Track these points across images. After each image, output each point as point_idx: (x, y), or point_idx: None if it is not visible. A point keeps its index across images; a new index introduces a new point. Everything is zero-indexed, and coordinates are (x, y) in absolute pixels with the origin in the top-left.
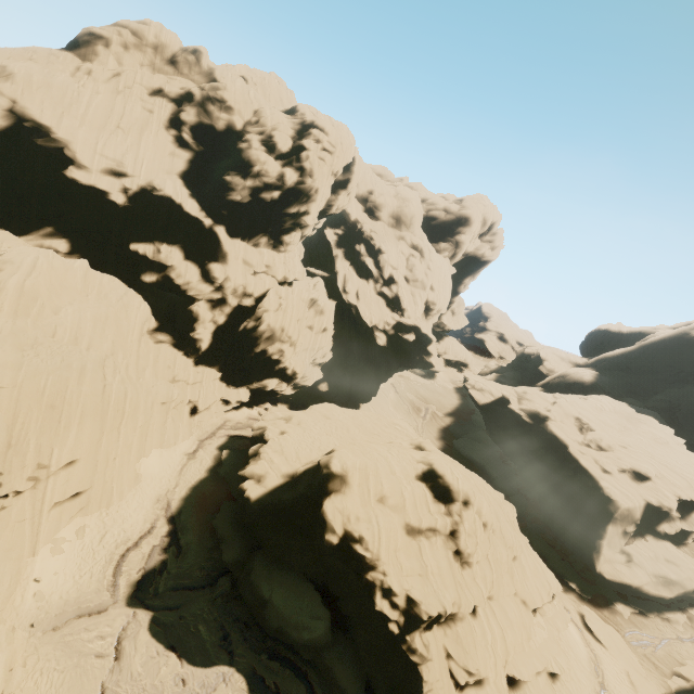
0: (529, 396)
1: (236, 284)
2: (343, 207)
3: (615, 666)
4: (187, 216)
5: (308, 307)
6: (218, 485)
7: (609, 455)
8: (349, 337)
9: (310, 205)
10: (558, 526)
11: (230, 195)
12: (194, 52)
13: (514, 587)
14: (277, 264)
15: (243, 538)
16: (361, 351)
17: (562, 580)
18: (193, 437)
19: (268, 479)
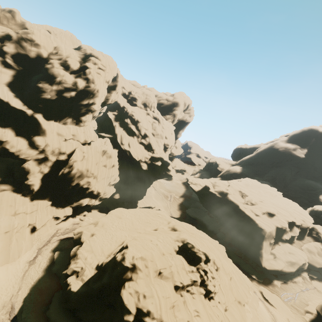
0: (217, 184)
1: (54, 148)
2: (115, 100)
3: (282, 317)
4: (13, 109)
5: (102, 155)
6: (51, 280)
7: (257, 207)
8: (127, 167)
9: (95, 99)
10: (242, 247)
11: (43, 95)
12: (10, 11)
13: (234, 296)
14: (79, 133)
15: (69, 319)
16: (135, 174)
17: (248, 275)
18: (33, 247)
19: (83, 274)
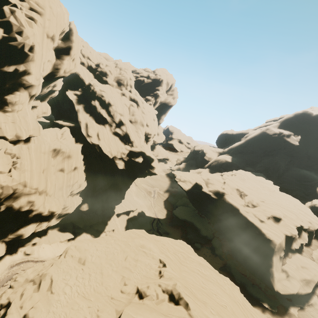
0: (211, 181)
1: None
2: (70, 71)
3: None
4: None
5: (53, 156)
6: None
7: (259, 210)
8: (98, 167)
9: (28, 65)
10: (247, 264)
11: None
12: None
13: None
14: (2, 124)
15: None
16: (108, 175)
17: (258, 302)
18: None
19: None
